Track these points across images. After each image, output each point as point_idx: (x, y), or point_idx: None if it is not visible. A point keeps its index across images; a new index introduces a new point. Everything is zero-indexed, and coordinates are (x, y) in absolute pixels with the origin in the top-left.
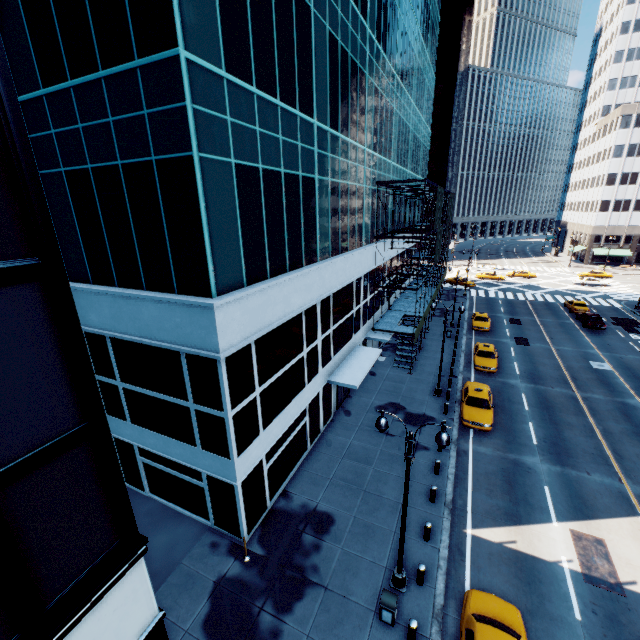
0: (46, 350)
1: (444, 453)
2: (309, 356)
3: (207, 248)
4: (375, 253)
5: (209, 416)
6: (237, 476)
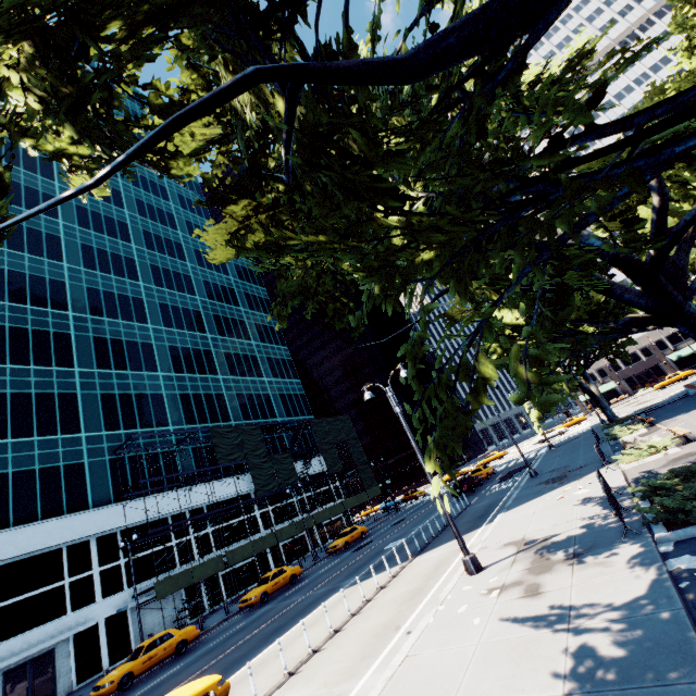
0: None
1: None
2: None
3: None
4: (124, 511)
5: None
6: None
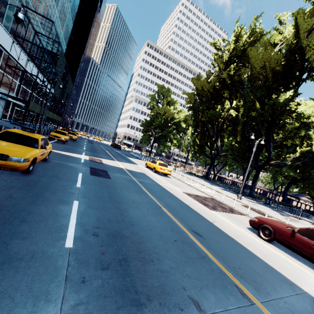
0: None
1: None
2: None
3: None
4: (12, 44)
5: None
6: None
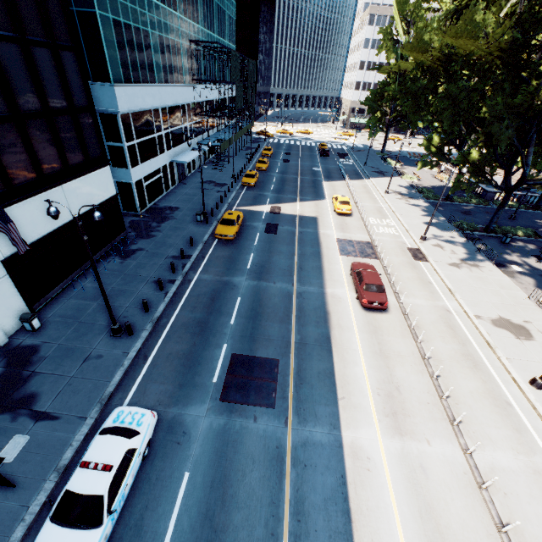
0: (79, 76)
1: (231, 193)
2: (159, 139)
3: (107, 58)
4: (193, 91)
5: (115, 147)
6: (132, 178)
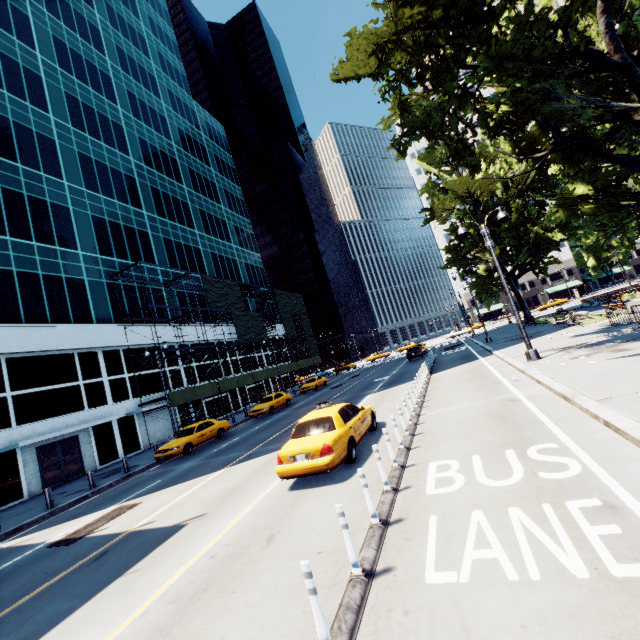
0: None
1: (94, 488)
2: None
3: None
4: (125, 332)
5: None
6: None
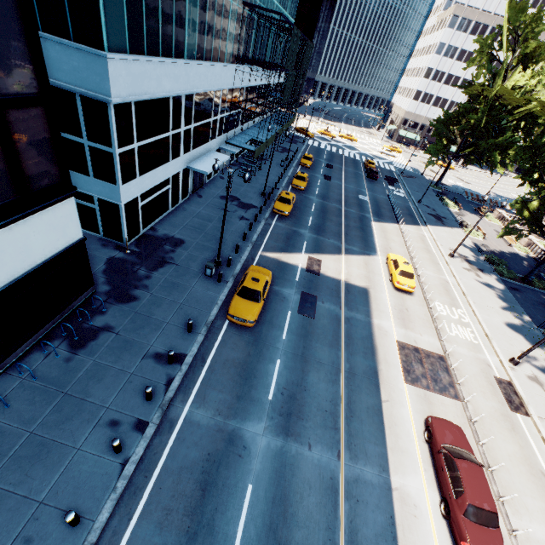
0: (19, 33)
1: (257, 223)
2: (174, 139)
3: (101, 6)
4: (234, 74)
5: (100, 152)
6: (121, 199)
